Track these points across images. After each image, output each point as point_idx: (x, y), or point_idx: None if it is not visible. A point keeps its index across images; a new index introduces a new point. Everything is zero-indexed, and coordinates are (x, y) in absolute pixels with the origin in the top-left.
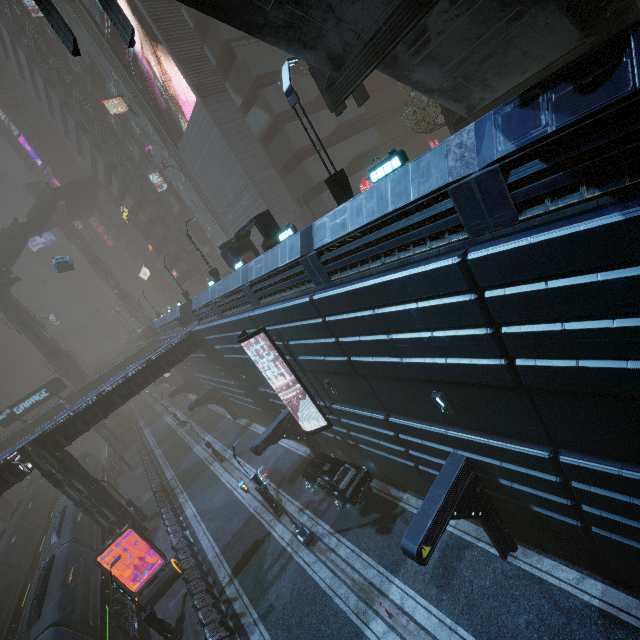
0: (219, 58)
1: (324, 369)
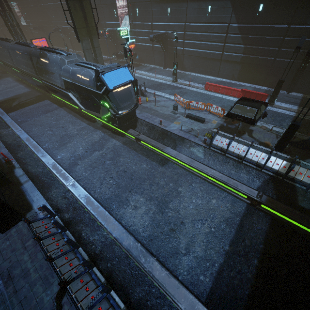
0: None
1: (139, 0)
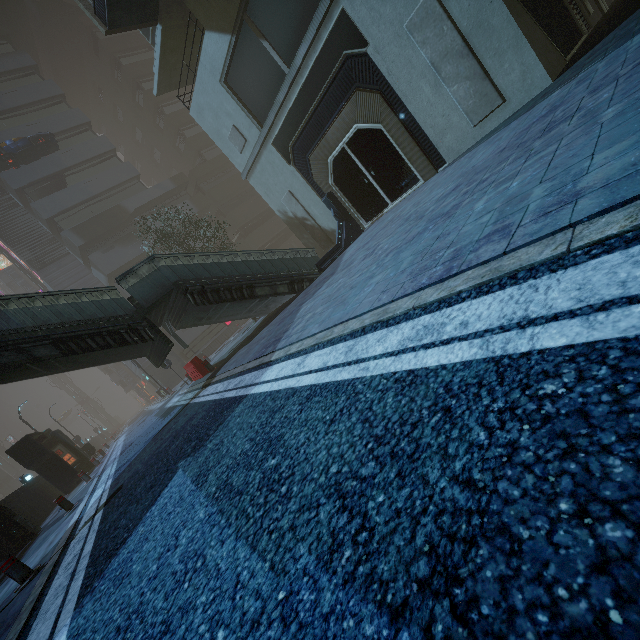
0: (52, 229)
1: None
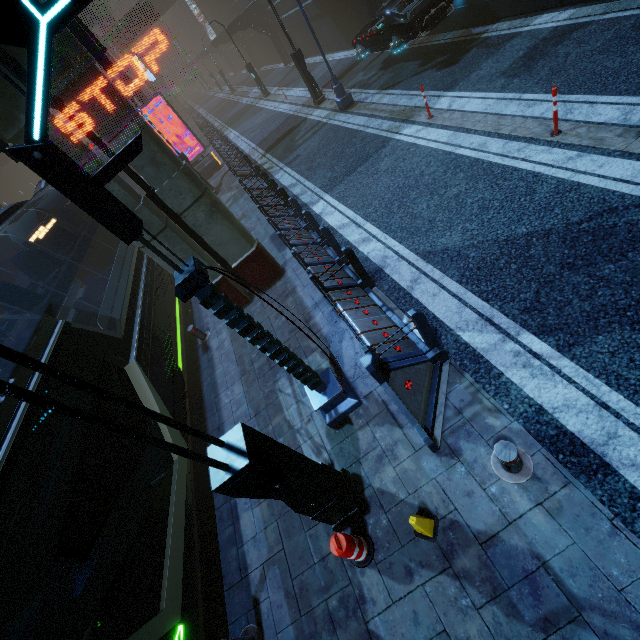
0: None
1: None
